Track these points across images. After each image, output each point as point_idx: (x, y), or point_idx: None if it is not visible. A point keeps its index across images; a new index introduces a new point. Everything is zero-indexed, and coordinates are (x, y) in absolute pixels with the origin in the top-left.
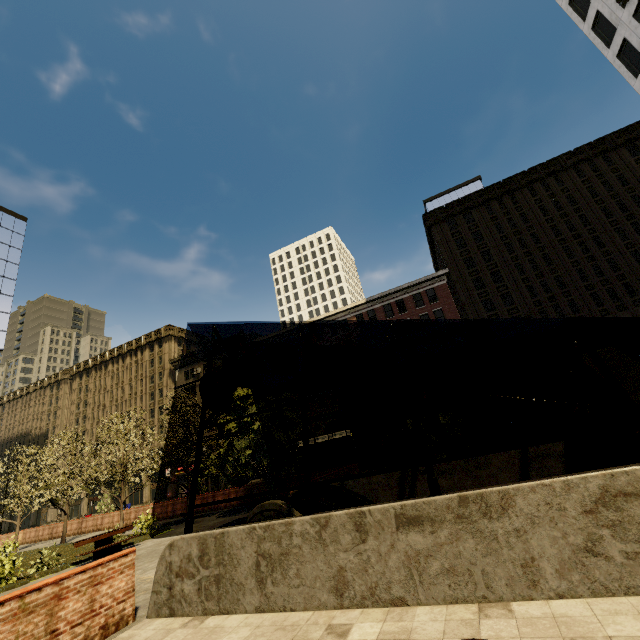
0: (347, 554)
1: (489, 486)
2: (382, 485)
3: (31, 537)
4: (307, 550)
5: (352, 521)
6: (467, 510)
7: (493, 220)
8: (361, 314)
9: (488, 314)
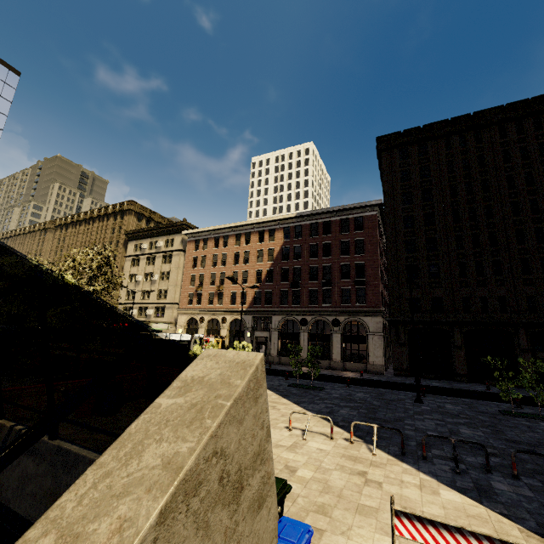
0: None
1: None
2: None
3: None
4: None
5: None
6: None
7: (447, 157)
8: (289, 227)
9: (407, 255)
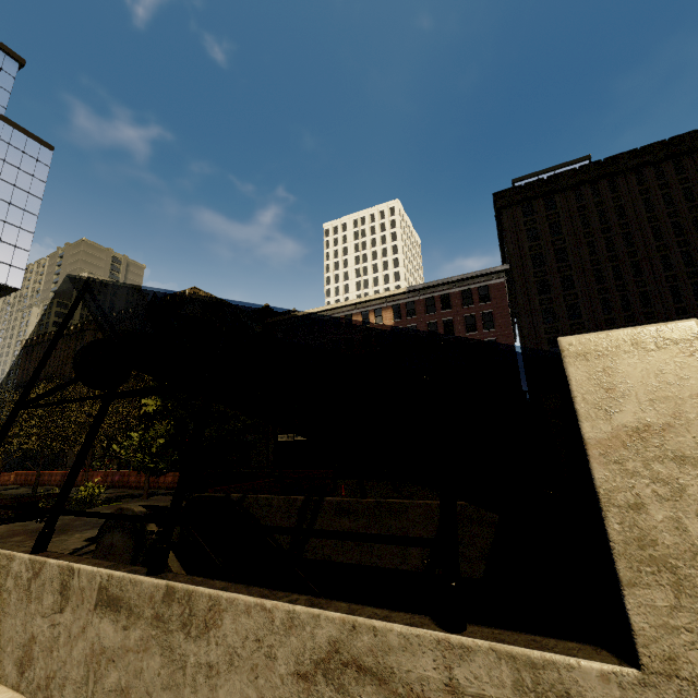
0: (43, 621)
1: (218, 581)
2: (281, 511)
3: (21, 480)
4: (14, 600)
5: (60, 578)
6: (168, 611)
7: (580, 210)
8: (399, 305)
9: (546, 326)
